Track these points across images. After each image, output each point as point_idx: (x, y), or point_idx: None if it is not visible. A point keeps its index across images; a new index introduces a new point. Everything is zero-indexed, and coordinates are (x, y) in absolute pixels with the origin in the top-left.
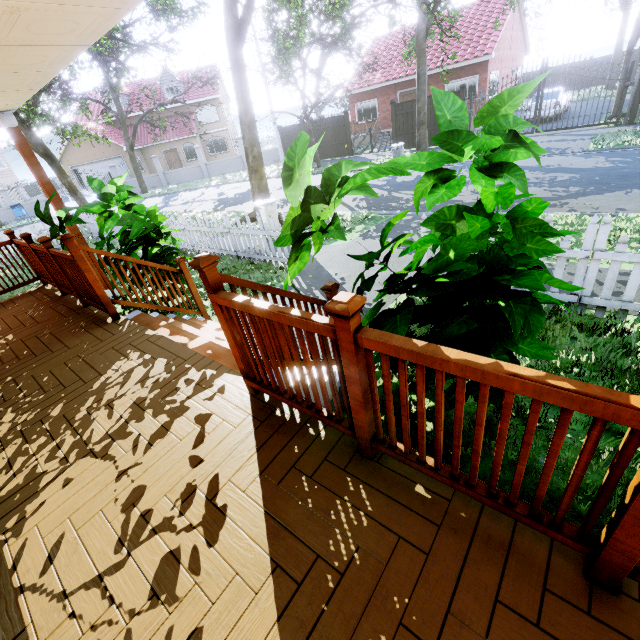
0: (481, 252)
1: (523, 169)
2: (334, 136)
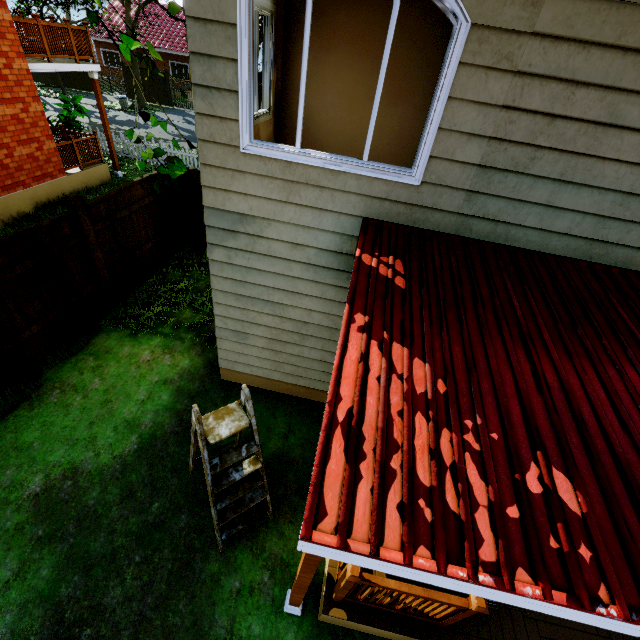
0: (64, 123)
1: (179, 128)
2: (79, 72)
